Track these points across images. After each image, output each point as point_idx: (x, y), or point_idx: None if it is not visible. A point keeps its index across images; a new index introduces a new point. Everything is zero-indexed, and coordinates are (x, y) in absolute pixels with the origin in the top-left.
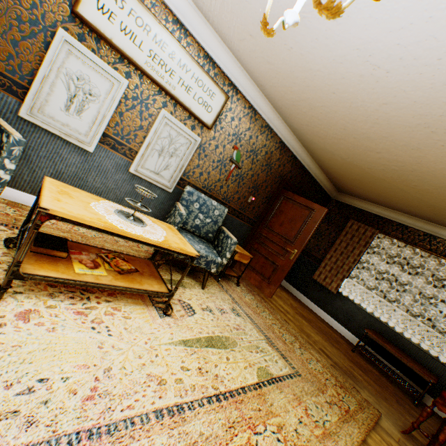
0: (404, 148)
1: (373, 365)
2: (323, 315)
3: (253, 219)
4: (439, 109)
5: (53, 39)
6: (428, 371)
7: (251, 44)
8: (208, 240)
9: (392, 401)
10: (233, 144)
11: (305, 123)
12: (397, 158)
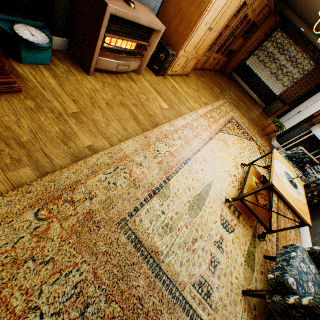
0: None
1: None
2: None
3: None
4: None
5: None
6: None
7: None
8: None
9: None
10: None
11: None
12: None
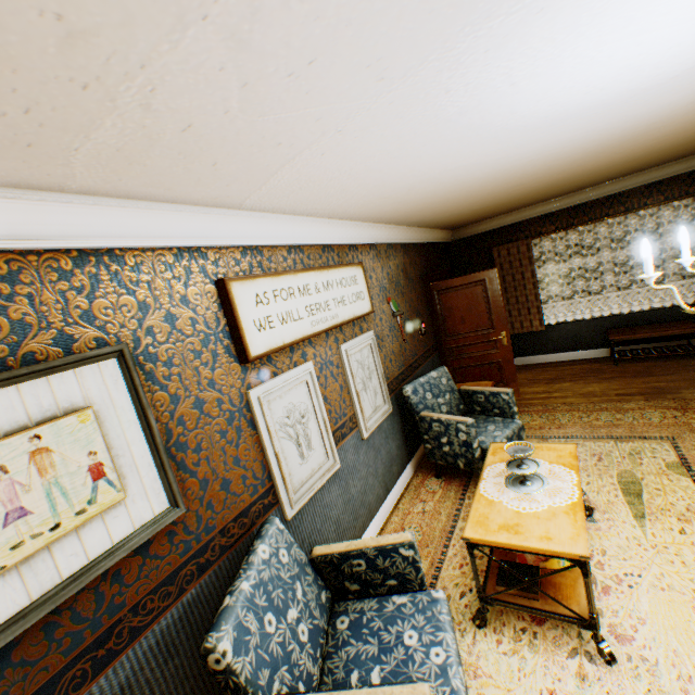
0: (561, 173)
1: (637, 359)
2: (550, 358)
3: (434, 343)
4: (612, 142)
5: (249, 411)
6: (678, 322)
7: (379, 203)
8: (464, 414)
9: None
10: (385, 299)
11: (431, 213)
12: (549, 181)
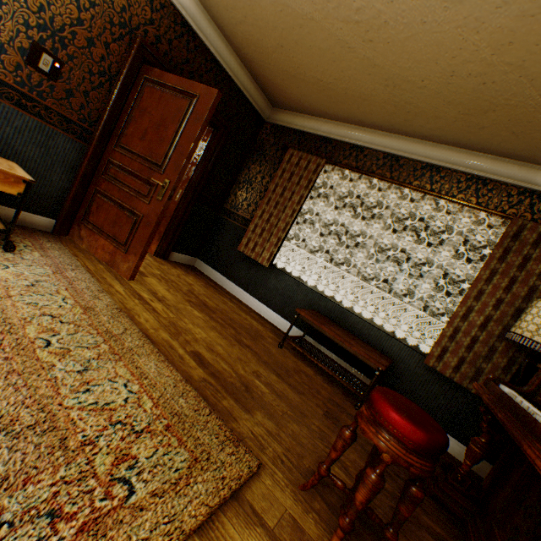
0: None
1: (312, 362)
2: (253, 303)
3: (82, 126)
4: None
5: None
6: (381, 354)
7: None
8: None
9: (316, 417)
10: None
11: None
12: None
